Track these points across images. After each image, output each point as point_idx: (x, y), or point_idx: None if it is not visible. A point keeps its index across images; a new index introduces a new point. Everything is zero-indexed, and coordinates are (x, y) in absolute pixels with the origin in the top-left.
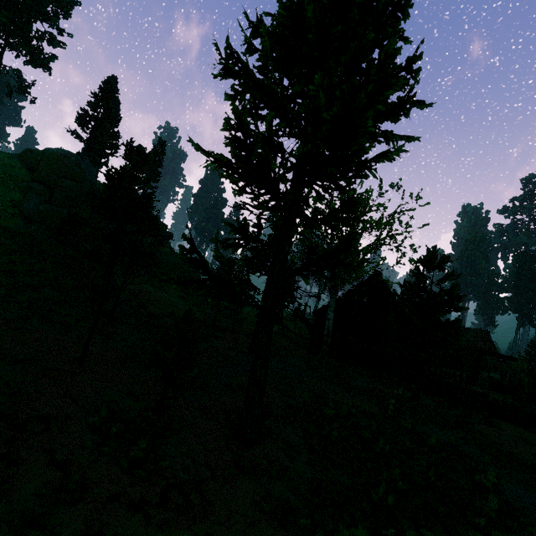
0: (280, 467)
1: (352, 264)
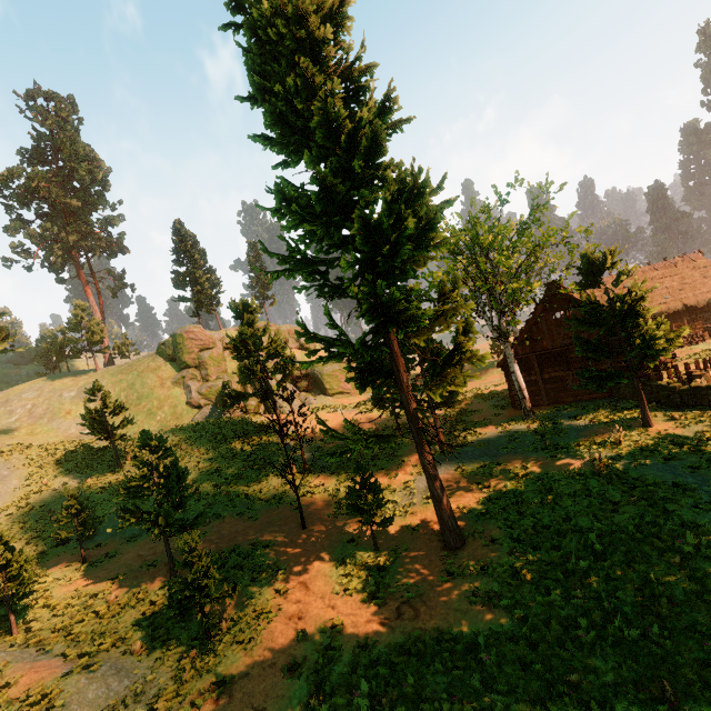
0: (486, 563)
1: (475, 355)
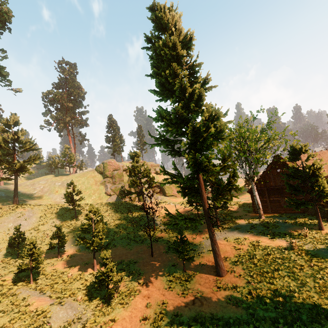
0: (236, 285)
1: (237, 187)
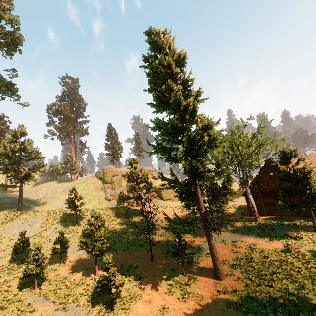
0: (235, 289)
1: (231, 191)
